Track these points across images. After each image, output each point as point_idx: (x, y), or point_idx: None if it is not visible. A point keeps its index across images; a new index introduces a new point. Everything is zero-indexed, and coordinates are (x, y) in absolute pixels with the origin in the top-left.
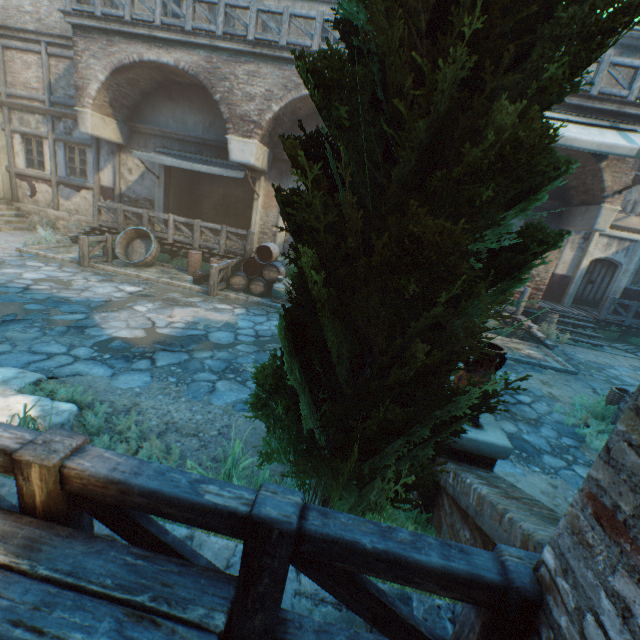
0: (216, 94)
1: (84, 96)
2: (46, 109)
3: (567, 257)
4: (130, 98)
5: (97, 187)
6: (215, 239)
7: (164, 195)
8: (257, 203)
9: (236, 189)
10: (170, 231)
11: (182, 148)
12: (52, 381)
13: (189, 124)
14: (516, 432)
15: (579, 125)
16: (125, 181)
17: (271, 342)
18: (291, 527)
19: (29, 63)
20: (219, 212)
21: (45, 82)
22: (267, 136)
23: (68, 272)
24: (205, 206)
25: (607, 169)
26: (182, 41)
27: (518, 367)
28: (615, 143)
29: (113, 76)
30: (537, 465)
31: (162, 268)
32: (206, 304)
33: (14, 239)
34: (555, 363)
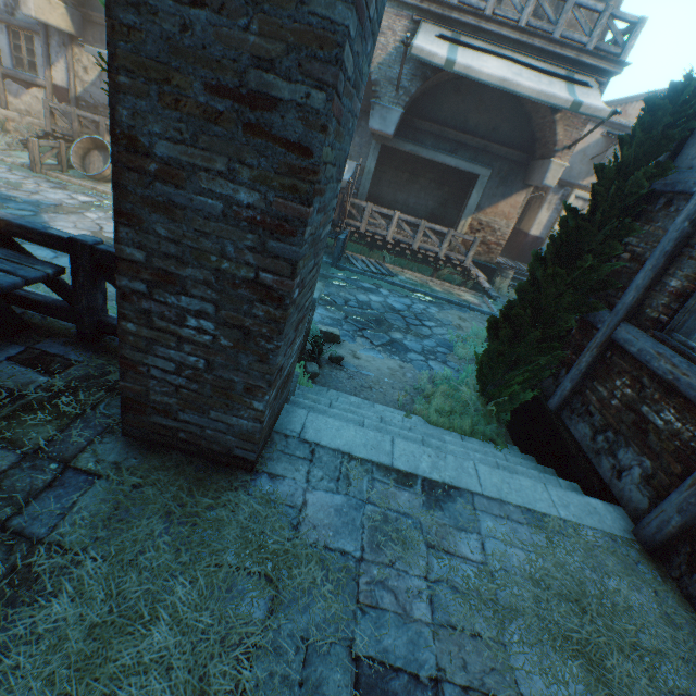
0: None
1: None
2: None
3: (543, 218)
4: None
5: (49, 86)
6: None
7: None
8: None
9: None
10: None
11: None
12: None
13: None
14: (400, 339)
15: (536, 70)
16: (81, 82)
17: None
18: (87, 243)
19: None
20: None
21: None
22: None
23: (19, 176)
24: None
25: (561, 122)
26: None
27: (446, 306)
28: (553, 93)
29: None
30: (399, 356)
31: None
32: None
33: None
34: (487, 309)
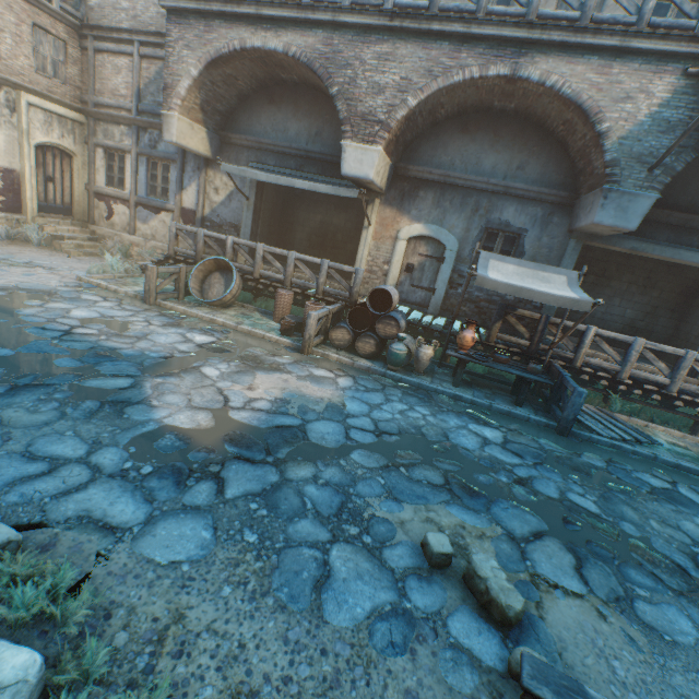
0: (333, 86)
1: (172, 96)
2: (132, 118)
3: None
4: (225, 101)
5: (177, 209)
6: (311, 276)
7: (252, 220)
8: (366, 232)
9: (337, 216)
10: (256, 264)
11: (279, 162)
12: (21, 553)
13: (291, 133)
14: None
15: None
16: (209, 202)
17: (402, 446)
18: None
19: (119, 67)
20: (313, 243)
21: (134, 88)
22: (393, 143)
23: (128, 310)
24: (297, 236)
25: None
26: (296, 19)
27: None
28: None
29: (207, 70)
30: None
31: (242, 310)
32: (298, 368)
33: (80, 265)
34: None
